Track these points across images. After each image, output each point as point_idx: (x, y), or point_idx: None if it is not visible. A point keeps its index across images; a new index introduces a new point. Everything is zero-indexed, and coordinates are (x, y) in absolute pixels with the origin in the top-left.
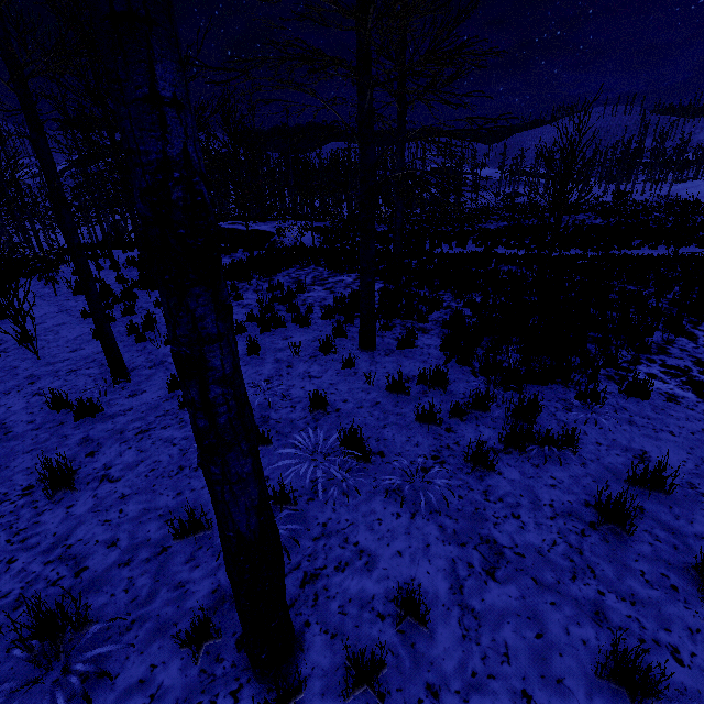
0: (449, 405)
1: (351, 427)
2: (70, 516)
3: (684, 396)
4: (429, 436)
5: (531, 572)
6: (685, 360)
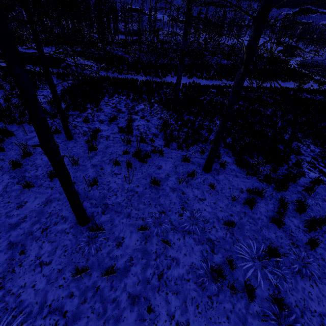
0: (270, 206)
1: (274, 247)
2: None
3: (324, 180)
4: (280, 230)
5: None
6: (309, 157)
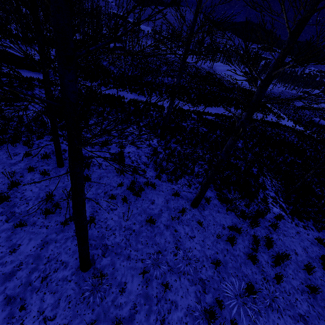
0: (246, 242)
1: (253, 286)
2: None
3: (284, 215)
4: (254, 266)
5: (313, 322)
6: (272, 192)
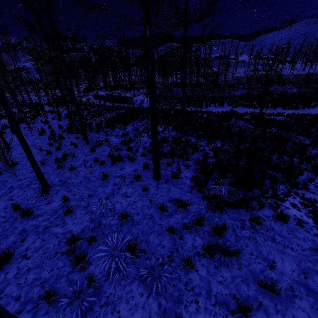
0: (185, 220)
1: (130, 241)
2: (5, 279)
3: (307, 222)
4: (170, 241)
5: None
6: (315, 194)
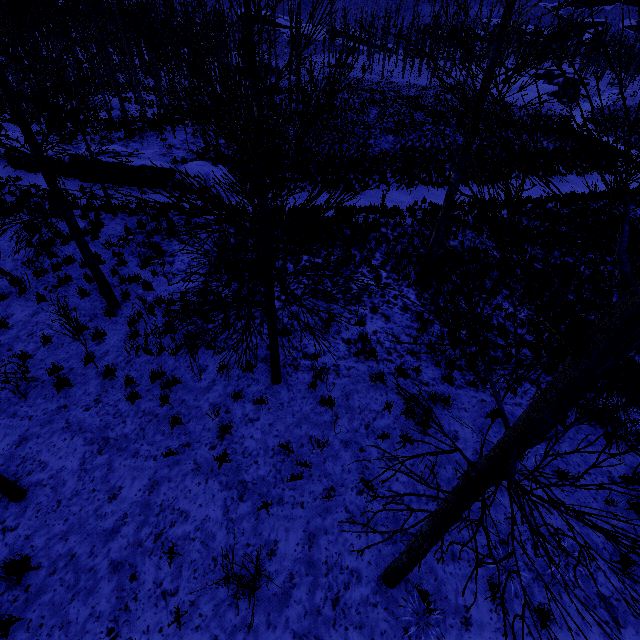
0: None
1: None
2: None
3: None
4: None
5: None
6: None
